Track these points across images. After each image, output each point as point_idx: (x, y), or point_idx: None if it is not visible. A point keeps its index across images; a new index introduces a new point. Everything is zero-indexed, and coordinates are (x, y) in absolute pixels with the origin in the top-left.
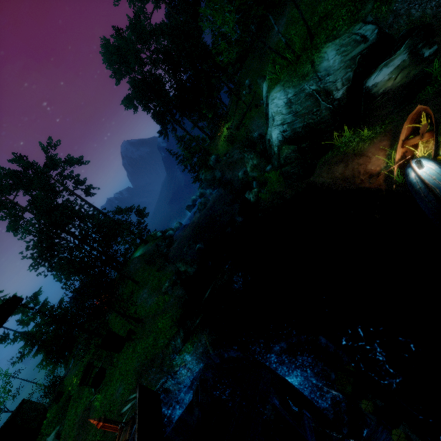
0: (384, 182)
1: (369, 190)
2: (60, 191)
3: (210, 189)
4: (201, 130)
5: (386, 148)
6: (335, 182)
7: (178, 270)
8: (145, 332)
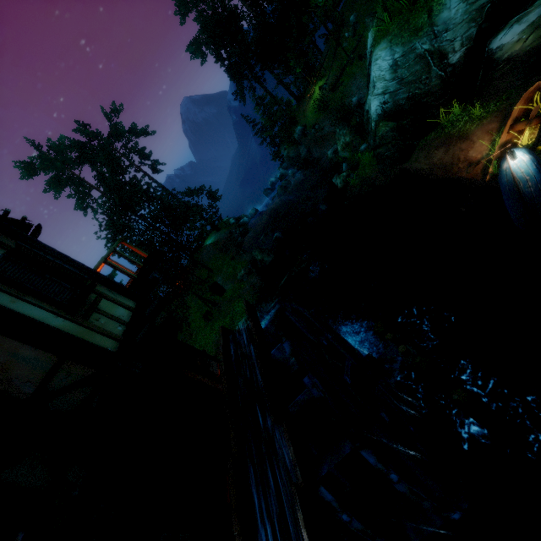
0: (482, 172)
1: (464, 180)
2: (126, 166)
3: (293, 170)
4: (286, 88)
5: (494, 132)
6: (432, 169)
7: (253, 259)
8: (222, 314)
